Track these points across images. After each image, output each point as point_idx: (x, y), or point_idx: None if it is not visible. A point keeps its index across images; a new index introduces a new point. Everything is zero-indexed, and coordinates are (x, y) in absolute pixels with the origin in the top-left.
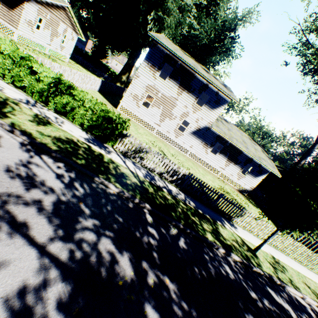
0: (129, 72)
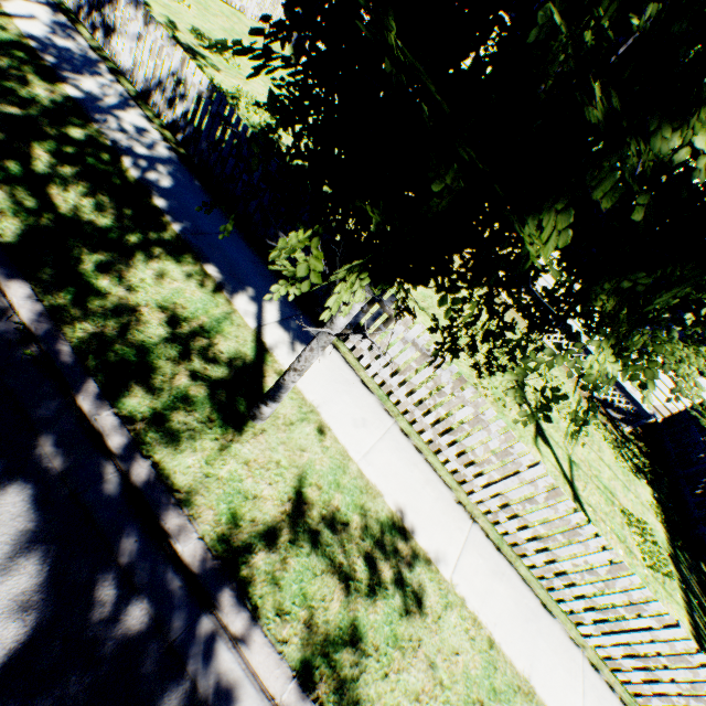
0: None
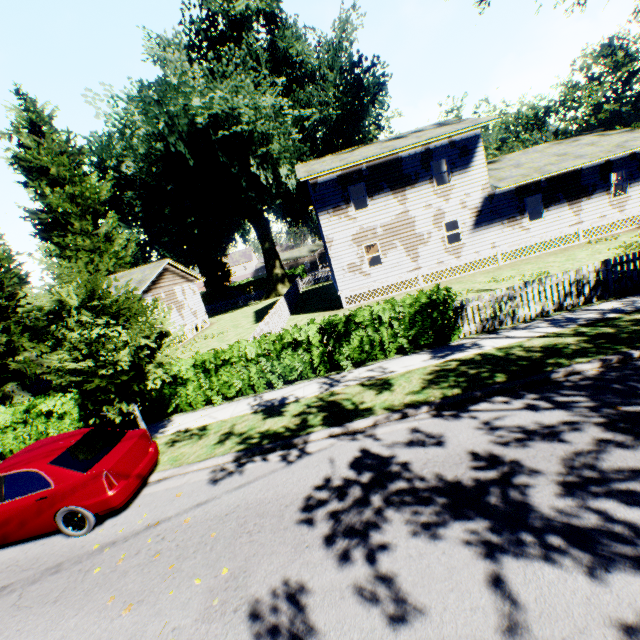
0: (277, 257)
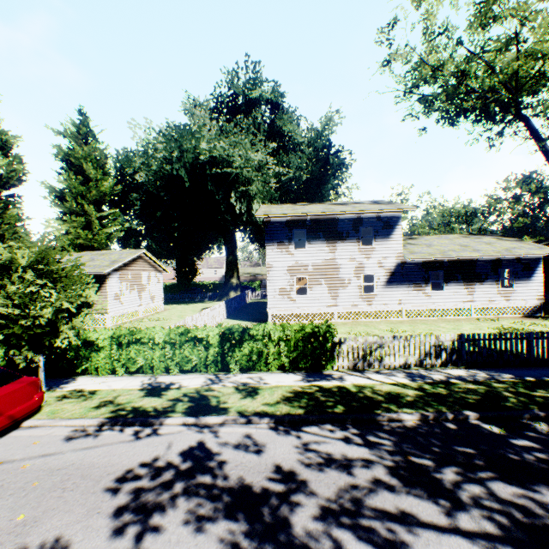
0: (236, 269)
